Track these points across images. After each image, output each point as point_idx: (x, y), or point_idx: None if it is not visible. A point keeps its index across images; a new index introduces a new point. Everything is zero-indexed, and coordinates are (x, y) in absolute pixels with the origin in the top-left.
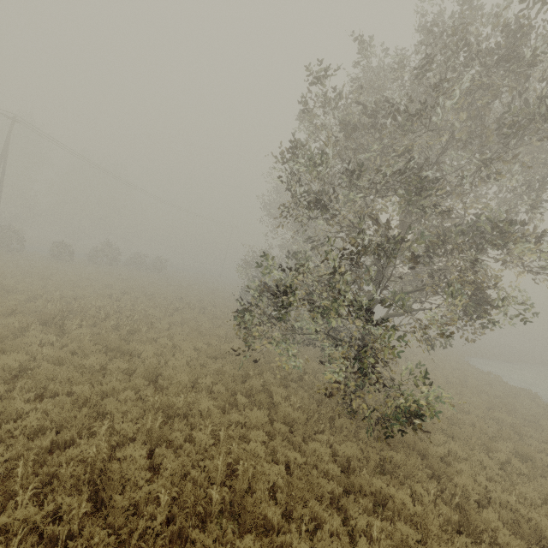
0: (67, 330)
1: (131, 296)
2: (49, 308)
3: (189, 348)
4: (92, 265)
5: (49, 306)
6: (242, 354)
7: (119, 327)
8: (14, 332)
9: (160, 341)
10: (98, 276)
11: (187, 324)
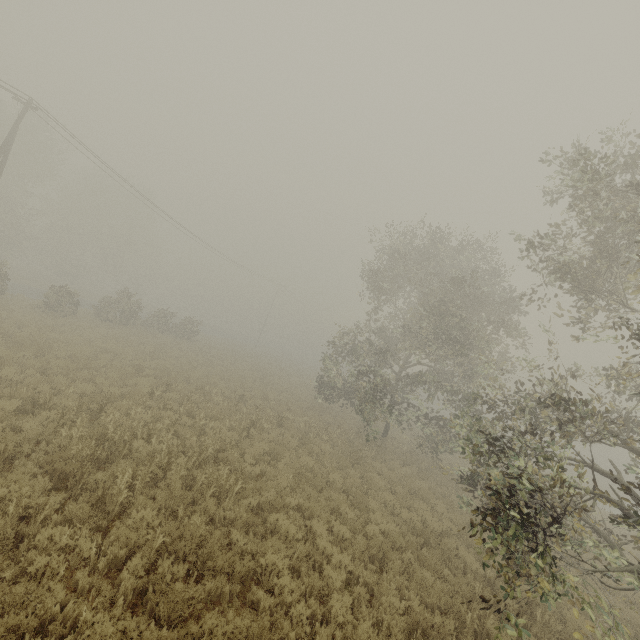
0: (109, 507)
1: (179, 394)
2: (63, 434)
3: (333, 546)
4: (101, 322)
5: (63, 430)
6: (409, 548)
7: (189, 478)
8: (2, 529)
9: (271, 518)
10: (116, 347)
11: (278, 457)
